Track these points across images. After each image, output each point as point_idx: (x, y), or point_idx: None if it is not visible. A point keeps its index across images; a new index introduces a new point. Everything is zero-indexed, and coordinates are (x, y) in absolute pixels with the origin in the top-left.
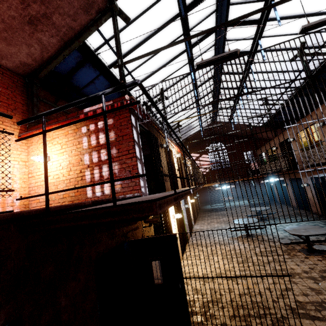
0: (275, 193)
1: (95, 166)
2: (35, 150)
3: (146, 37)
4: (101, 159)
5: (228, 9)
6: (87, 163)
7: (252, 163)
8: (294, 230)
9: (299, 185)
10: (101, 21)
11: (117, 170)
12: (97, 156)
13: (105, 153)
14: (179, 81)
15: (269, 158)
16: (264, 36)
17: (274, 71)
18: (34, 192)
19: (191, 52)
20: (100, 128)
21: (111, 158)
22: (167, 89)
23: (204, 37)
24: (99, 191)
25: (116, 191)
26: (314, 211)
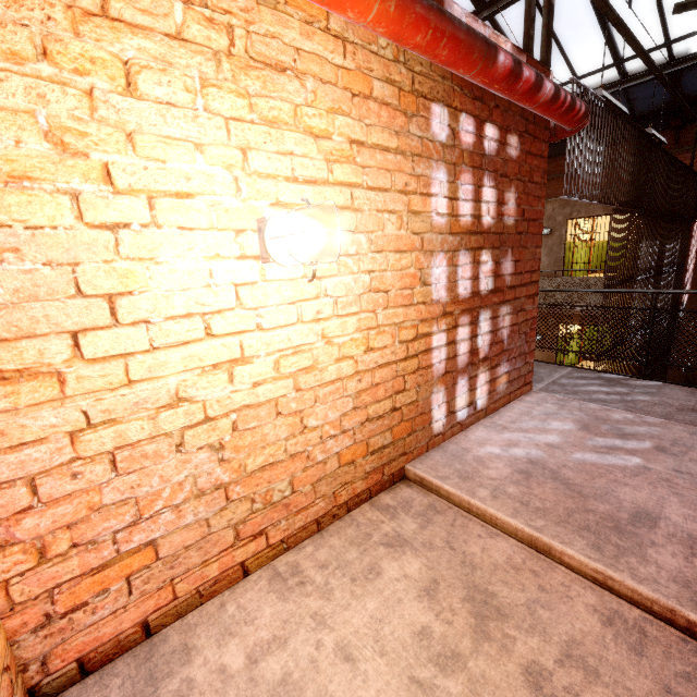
0: None
1: (463, 312)
2: (7, 58)
3: None
4: (480, 289)
5: None
6: (442, 296)
7: None
8: None
9: None
10: None
11: (507, 330)
12: (472, 272)
13: (490, 265)
14: None
15: None
16: None
17: None
18: (81, 510)
19: None
20: (489, 156)
21: (501, 290)
22: None
23: None
24: (464, 405)
25: (499, 394)
26: None
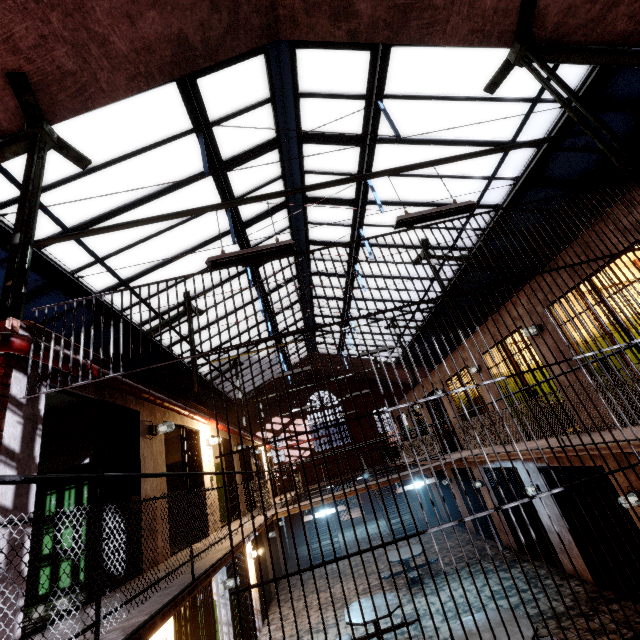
0: (435, 498)
1: None
2: None
3: (140, 198)
4: None
5: (303, 179)
6: None
7: (390, 432)
8: (470, 637)
9: (469, 483)
10: (2, 153)
11: None
12: None
13: None
14: (225, 282)
15: (413, 425)
16: (367, 224)
17: (395, 276)
18: None
19: (244, 234)
20: None
21: None
22: (200, 295)
23: (266, 213)
24: None
25: None
26: (504, 541)
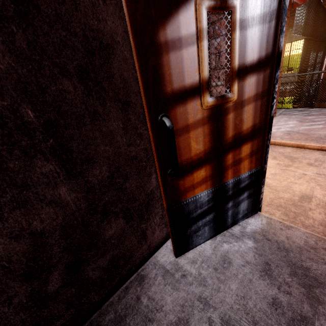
0: None
1: None
2: None
3: None
4: None
5: None
6: None
7: None
8: None
9: None
10: None
11: None
12: None
13: None
14: None
15: None
16: None
17: None
18: None
19: None
20: None
21: None
22: None
23: None
24: None
25: None
26: None
